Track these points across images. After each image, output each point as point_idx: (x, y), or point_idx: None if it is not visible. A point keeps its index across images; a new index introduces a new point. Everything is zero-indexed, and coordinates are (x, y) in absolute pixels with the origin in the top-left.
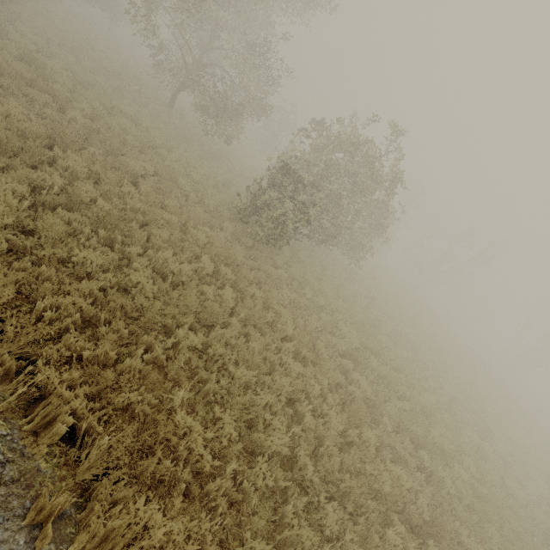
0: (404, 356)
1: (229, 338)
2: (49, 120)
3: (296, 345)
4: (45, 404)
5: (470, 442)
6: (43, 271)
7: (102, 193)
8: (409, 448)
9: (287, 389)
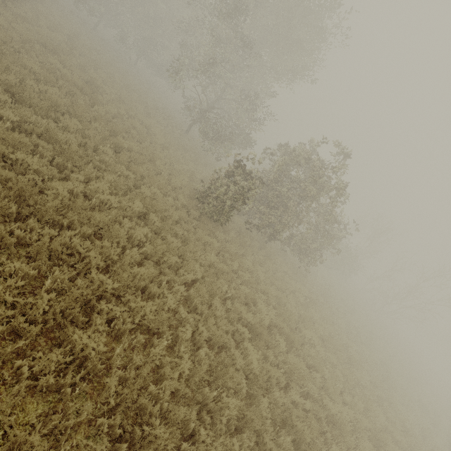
0: (331, 361)
1: (113, 252)
2: (75, 103)
3: (193, 295)
4: None
5: None
6: None
7: (82, 144)
8: (284, 446)
9: (148, 316)
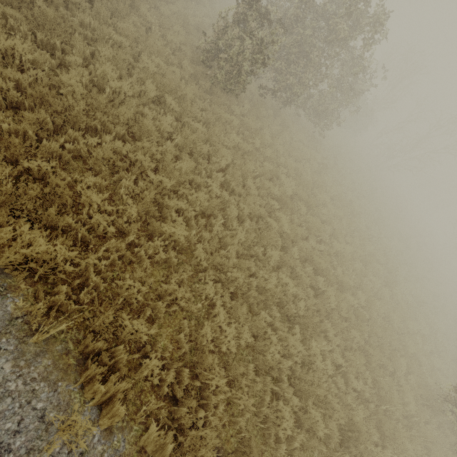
0: (338, 215)
1: (155, 152)
2: None
3: (228, 179)
4: None
5: (372, 285)
6: None
7: None
8: (309, 272)
9: (203, 204)
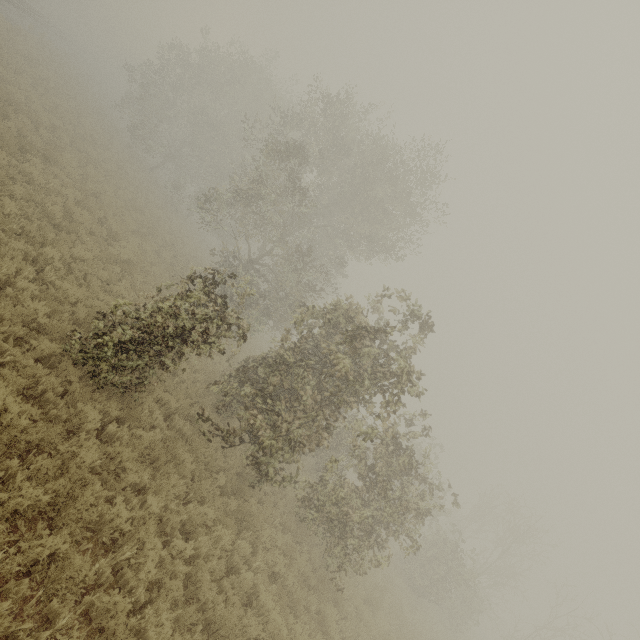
0: None
1: None
2: None
3: None
4: None
5: None
6: None
7: None
8: None
9: None
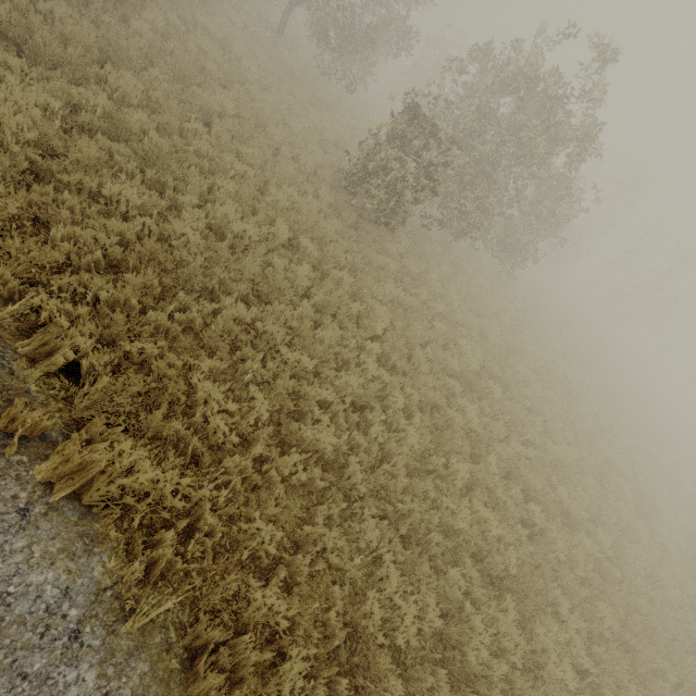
0: (549, 398)
1: (290, 318)
2: (104, 29)
3: (387, 350)
4: (45, 332)
5: (618, 517)
6: (67, 201)
7: (159, 128)
8: (516, 497)
9: (356, 391)
